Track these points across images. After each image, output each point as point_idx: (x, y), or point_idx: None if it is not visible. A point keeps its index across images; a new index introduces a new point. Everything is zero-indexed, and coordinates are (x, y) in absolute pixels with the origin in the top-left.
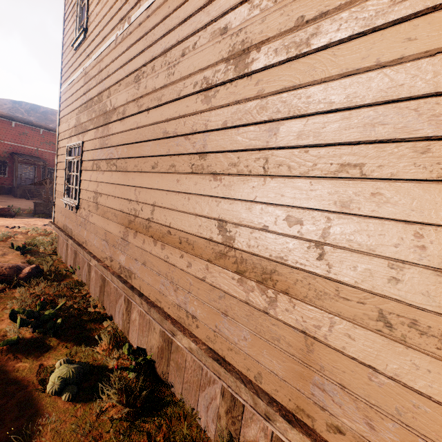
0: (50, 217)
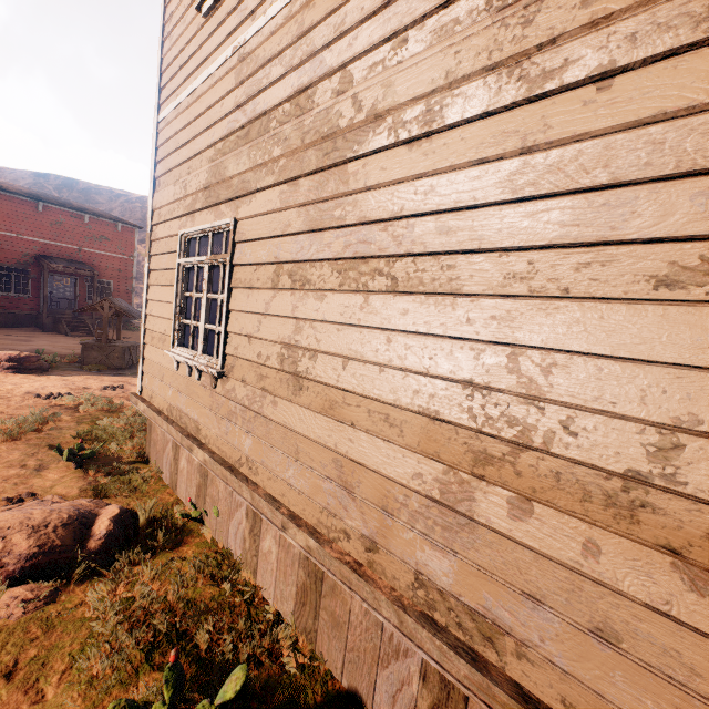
0: (109, 369)
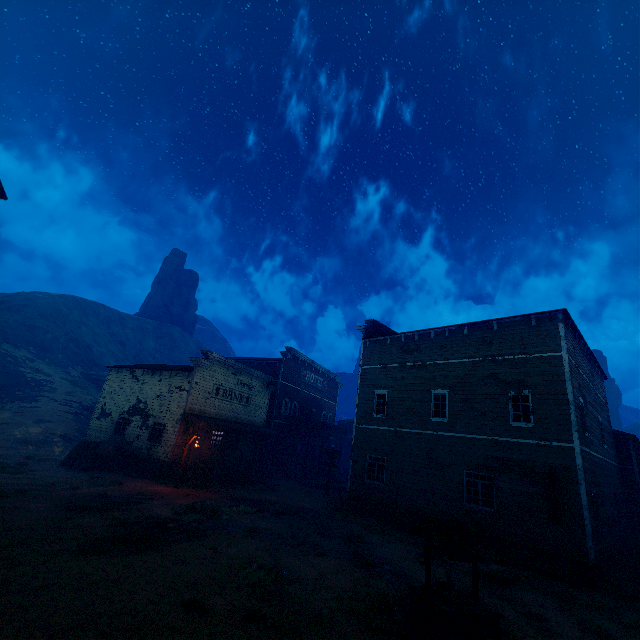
0: None
